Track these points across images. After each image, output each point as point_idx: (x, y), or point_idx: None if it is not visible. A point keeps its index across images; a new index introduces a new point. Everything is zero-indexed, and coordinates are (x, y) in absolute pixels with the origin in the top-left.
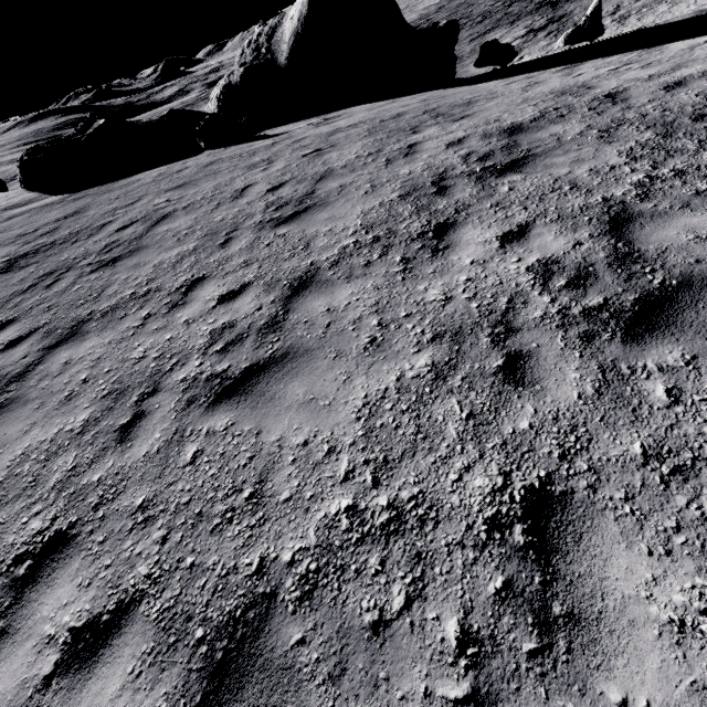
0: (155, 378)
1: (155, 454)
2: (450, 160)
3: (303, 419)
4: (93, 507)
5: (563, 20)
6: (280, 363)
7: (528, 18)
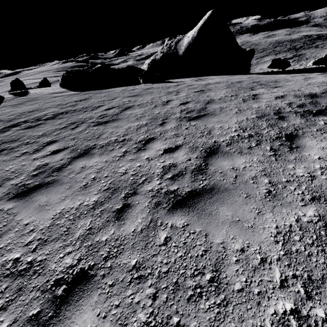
0: (133, 185)
1: (139, 232)
2: (280, 104)
3: (235, 232)
4: (103, 258)
5: (301, 56)
6: (210, 193)
7: (284, 53)
